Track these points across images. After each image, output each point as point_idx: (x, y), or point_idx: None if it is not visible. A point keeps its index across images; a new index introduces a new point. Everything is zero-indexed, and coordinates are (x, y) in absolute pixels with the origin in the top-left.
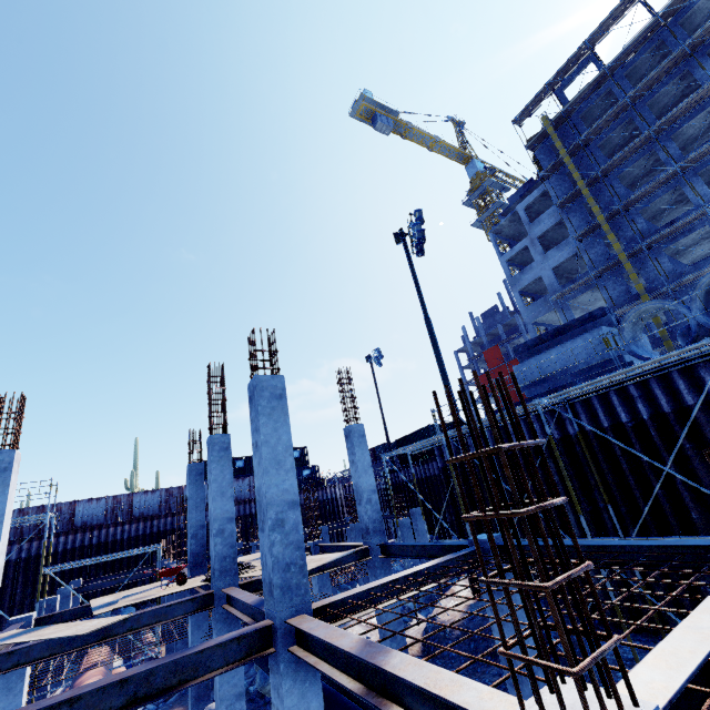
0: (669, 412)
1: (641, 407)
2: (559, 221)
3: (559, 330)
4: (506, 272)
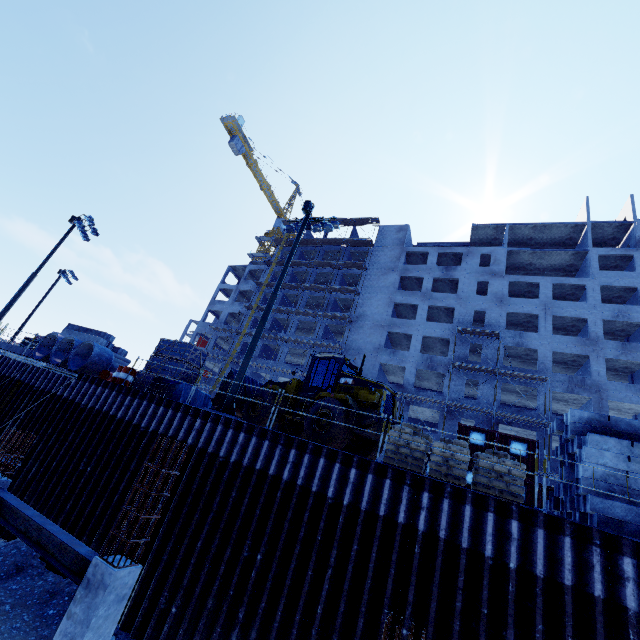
0: (6, 376)
1: (5, 370)
2: (254, 291)
3: (88, 330)
4: (215, 294)
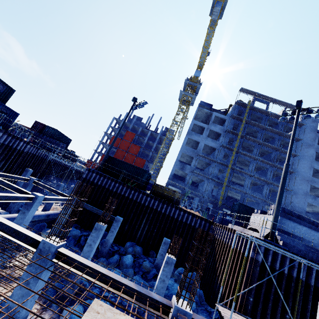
0: None
1: None
2: (220, 133)
3: (300, 216)
4: (191, 127)
